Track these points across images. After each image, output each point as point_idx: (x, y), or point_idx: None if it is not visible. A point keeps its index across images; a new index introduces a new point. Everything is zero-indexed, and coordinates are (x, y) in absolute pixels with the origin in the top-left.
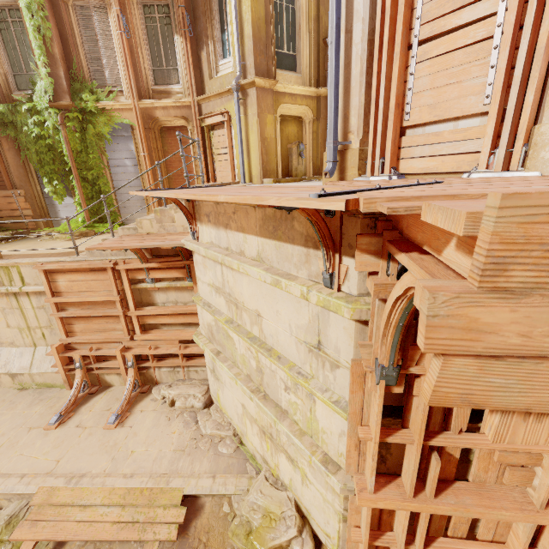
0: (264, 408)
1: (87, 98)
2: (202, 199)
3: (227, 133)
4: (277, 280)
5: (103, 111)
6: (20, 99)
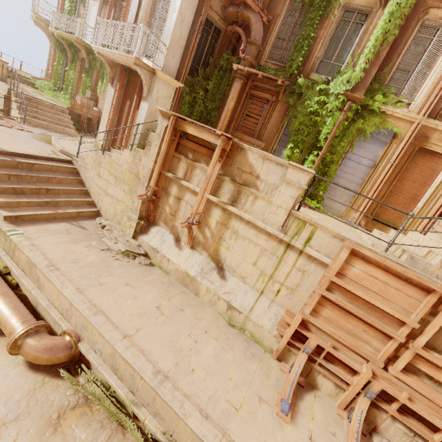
0: None
1: (378, 98)
2: None
3: None
4: None
5: (380, 114)
6: (317, 79)
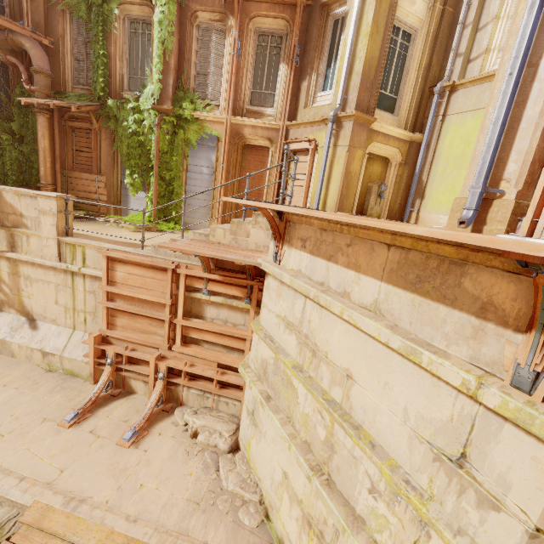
0: (329, 502)
1: (187, 106)
2: (364, 224)
3: (310, 160)
4: (413, 349)
5: (196, 120)
6: (128, 97)
